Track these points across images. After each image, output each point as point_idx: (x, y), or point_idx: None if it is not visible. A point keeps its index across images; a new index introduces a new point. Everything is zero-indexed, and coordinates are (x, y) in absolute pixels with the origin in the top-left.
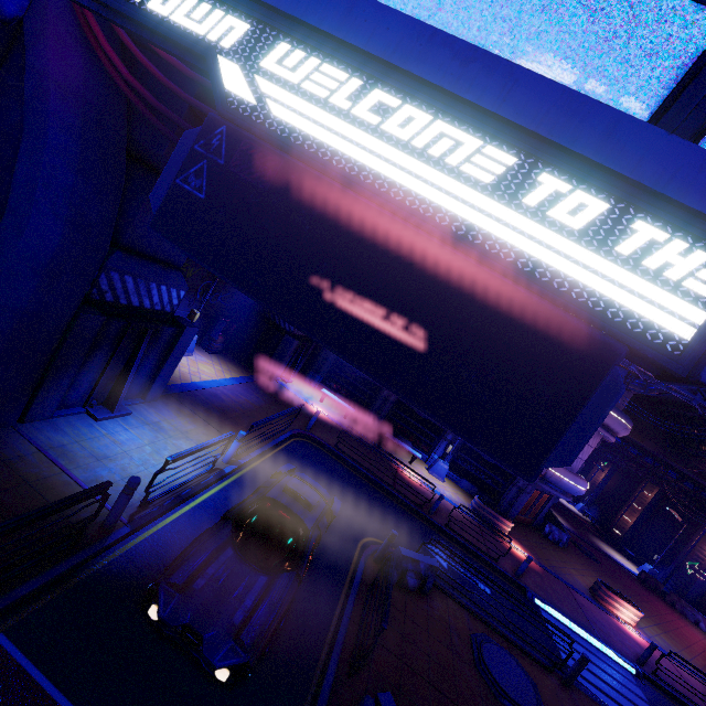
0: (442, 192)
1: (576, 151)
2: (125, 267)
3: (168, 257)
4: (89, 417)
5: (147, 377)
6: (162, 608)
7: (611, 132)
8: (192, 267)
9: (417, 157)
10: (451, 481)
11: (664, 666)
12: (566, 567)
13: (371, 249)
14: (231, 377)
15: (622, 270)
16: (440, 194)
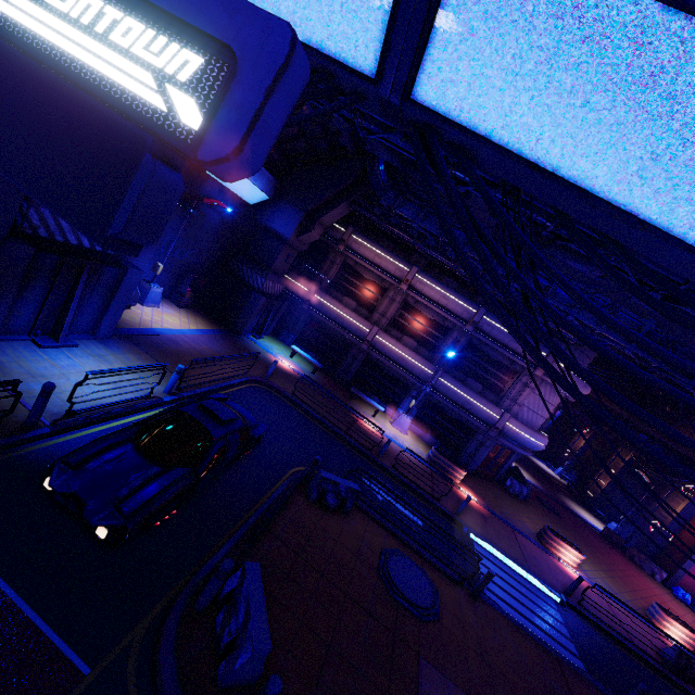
0: (55, 32)
1: None
2: None
3: None
4: (34, 344)
5: (95, 315)
6: (53, 479)
7: None
8: None
9: (39, 5)
10: (415, 435)
11: (589, 597)
12: (519, 515)
13: (4, 79)
14: (196, 329)
15: (161, 82)
16: (53, 34)
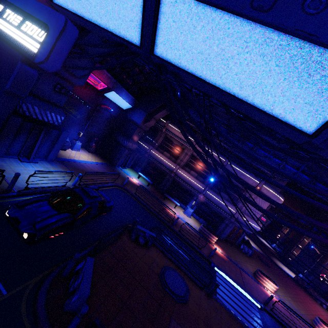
0: (0, 24)
1: (20, 8)
2: (34, 102)
3: (55, 102)
4: (19, 160)
5: (47, 150)
6: (9, 211)
7: (26, 2)
8: (79, 114)
9: None
10: (195, 219)
11: (276, 307)
12: (245, 263)
13: None
14: (94, 161)
15: (28, 38)
16: None
